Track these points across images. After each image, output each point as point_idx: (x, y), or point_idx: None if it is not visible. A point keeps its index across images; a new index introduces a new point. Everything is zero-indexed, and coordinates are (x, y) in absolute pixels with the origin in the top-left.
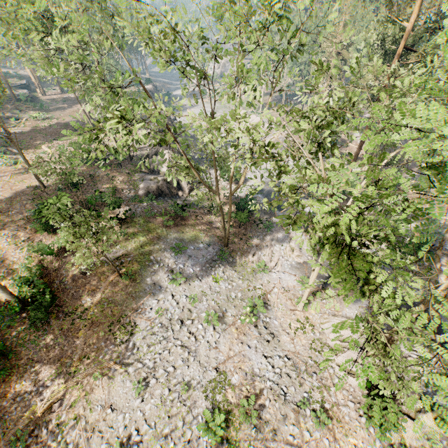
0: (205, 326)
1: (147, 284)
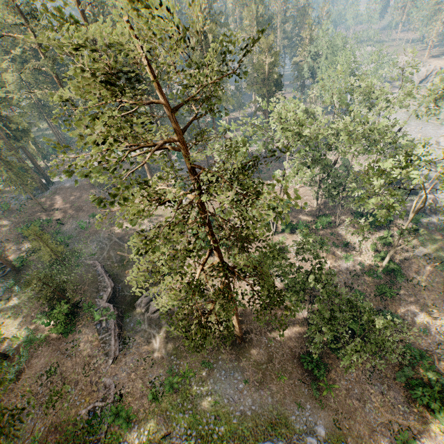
0: None
1: None
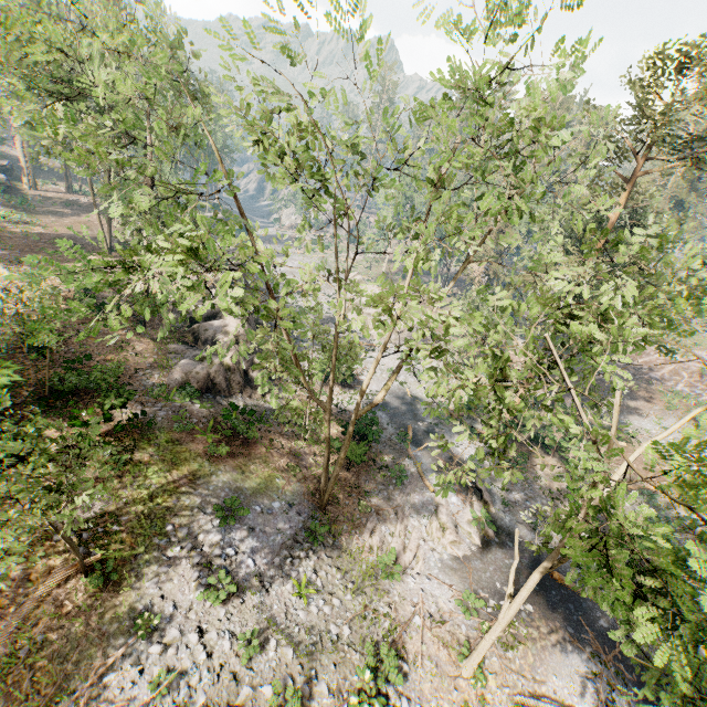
0: None
1: (145, 597)
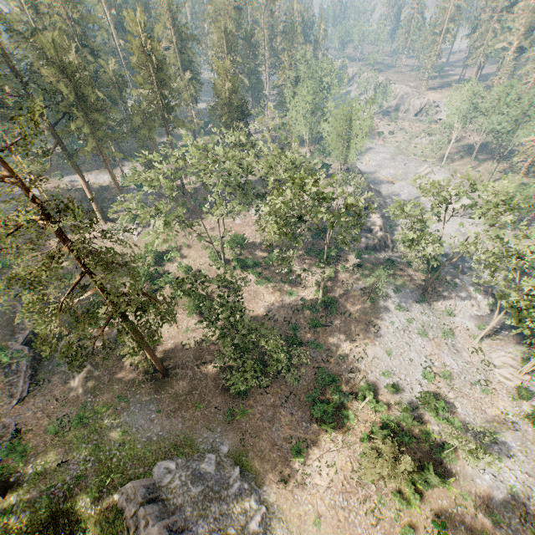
0: (416, 336)
1: (381, 307)
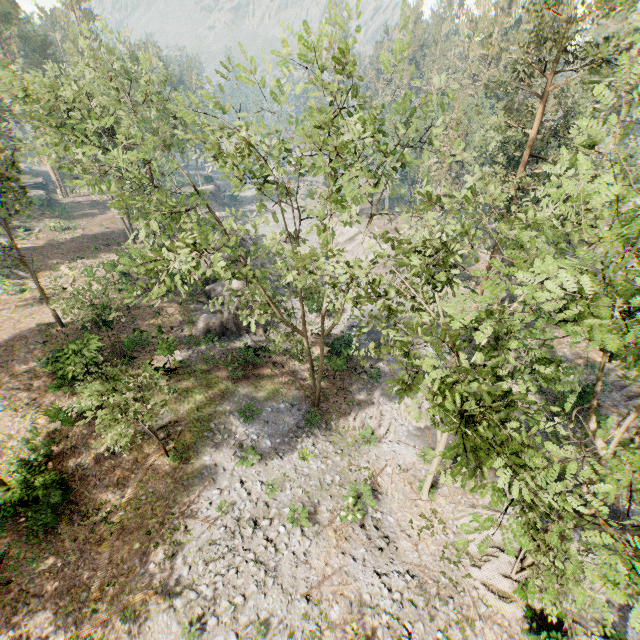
0: (289, 528)
1: (205, 465)
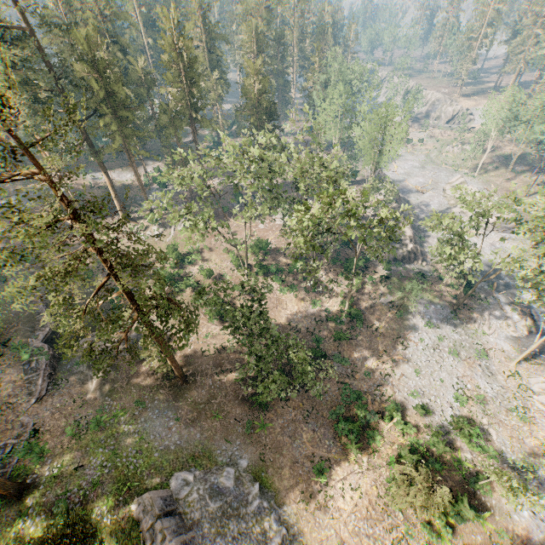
0: (448, 356)
1: (410, 322)
